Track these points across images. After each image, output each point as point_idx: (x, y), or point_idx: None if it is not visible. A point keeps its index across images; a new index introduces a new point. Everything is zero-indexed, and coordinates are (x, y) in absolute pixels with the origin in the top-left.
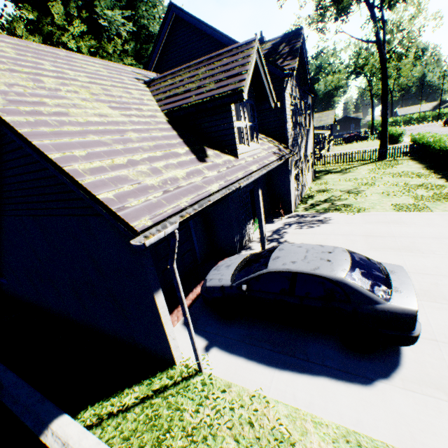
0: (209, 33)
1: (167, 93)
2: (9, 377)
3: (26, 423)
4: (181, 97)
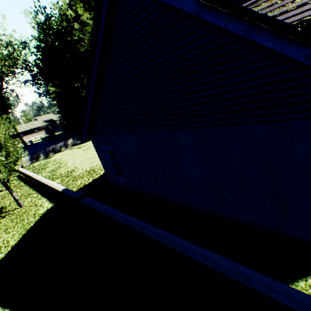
0: None
1: (268, 14)
2: (213, 255)
3: (283, 302)
4: (295, 12)
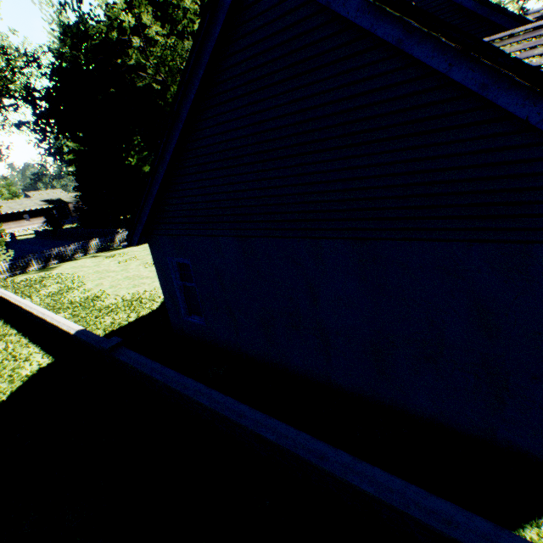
0: (458, 1)
1: None
2: (380, 474)
3: None
4: None
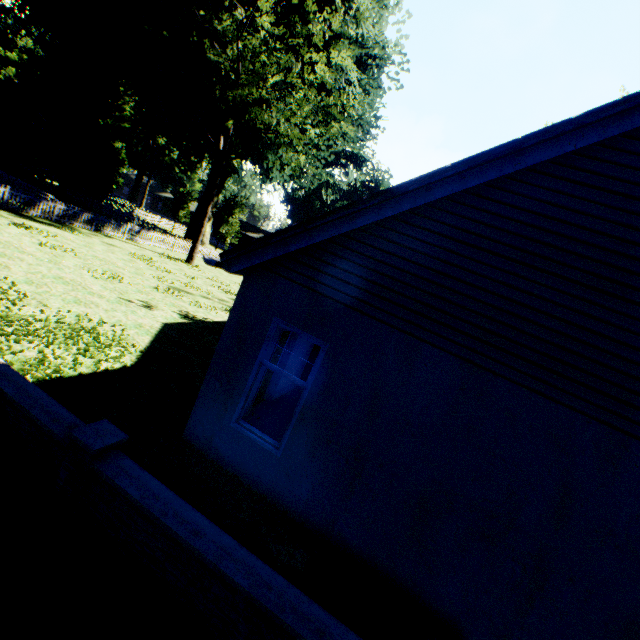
0: None
1: None
2: None
3: None
4: None
